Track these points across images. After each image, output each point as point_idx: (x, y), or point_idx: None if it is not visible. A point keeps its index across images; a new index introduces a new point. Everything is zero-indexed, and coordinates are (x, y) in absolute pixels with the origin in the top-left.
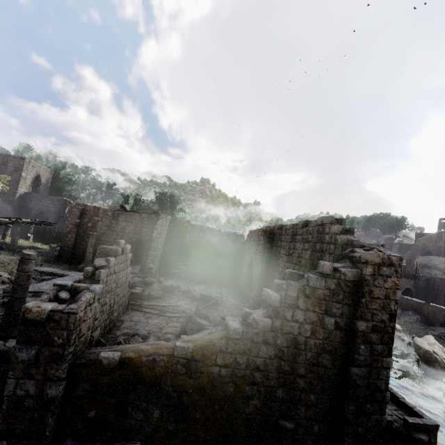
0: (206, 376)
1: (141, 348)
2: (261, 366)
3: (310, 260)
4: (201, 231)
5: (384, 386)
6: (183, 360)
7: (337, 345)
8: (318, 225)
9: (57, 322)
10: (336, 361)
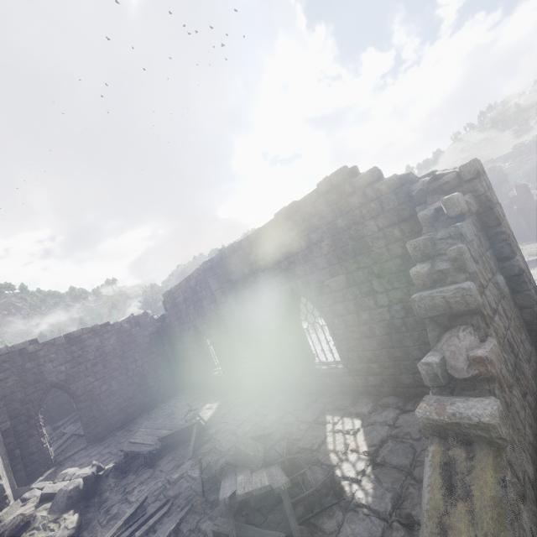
0: None
1: None
2: (533, 439)
3: (336, 250)
4: (73, 342)
5: None
6: None
7: (516, 312)
8: (323, 195)
9: None
10: (526, 335)
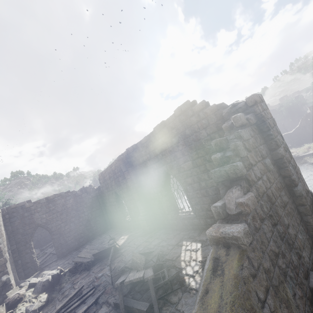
0: None
1: None
2: (275, 248)
3: (186, 147)
4: (50, 201)
5: (307, 187)
6: None
7: (279, 180)
8: (177, 116)
9: None
10: (286, 192)
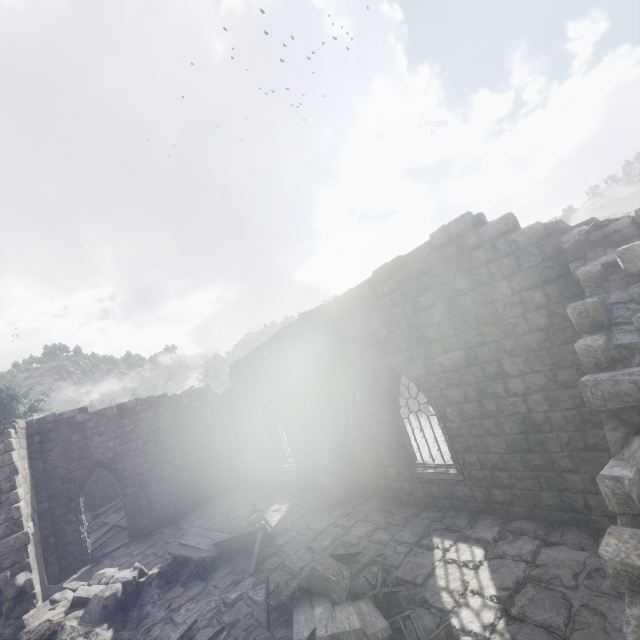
0: None
1: None
2: None
3: (453, 318)
4: (126, 414)
5: None
6: None
7: None
8: (438, 248)
9: None
10: None
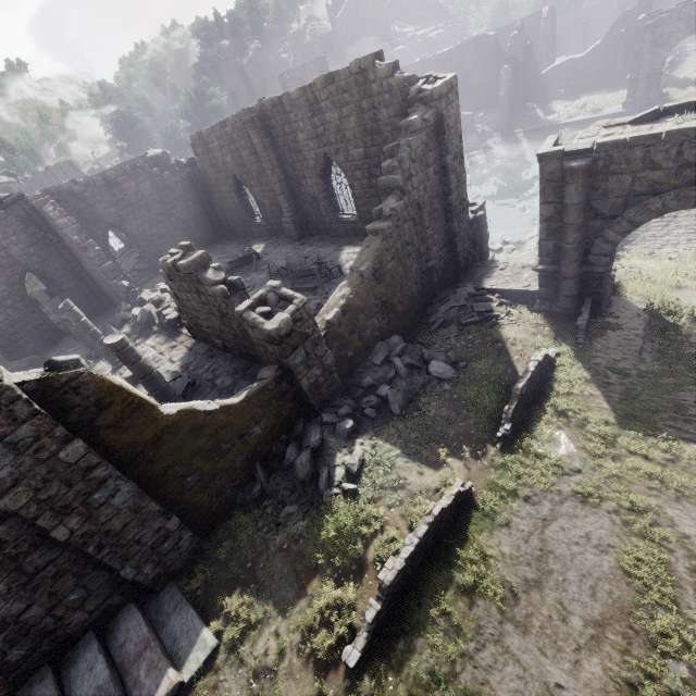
0: (387, 275)
1: (340, 296)
2: (409, 240)
3: (360, 127)
4: (112, 185)
5: (465, 196)
6: (371, 277)
7: (438, 188)
8: (354, 75)
9: (301, 319)
10: (440, 201)
